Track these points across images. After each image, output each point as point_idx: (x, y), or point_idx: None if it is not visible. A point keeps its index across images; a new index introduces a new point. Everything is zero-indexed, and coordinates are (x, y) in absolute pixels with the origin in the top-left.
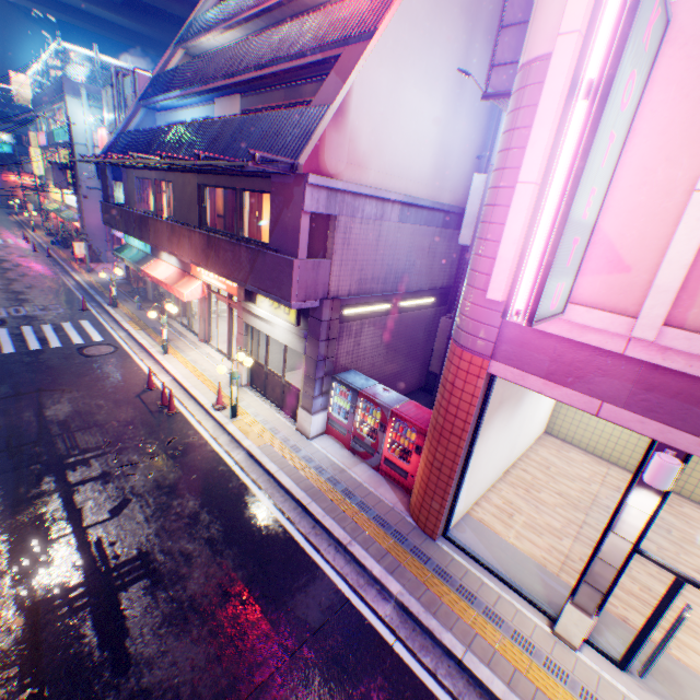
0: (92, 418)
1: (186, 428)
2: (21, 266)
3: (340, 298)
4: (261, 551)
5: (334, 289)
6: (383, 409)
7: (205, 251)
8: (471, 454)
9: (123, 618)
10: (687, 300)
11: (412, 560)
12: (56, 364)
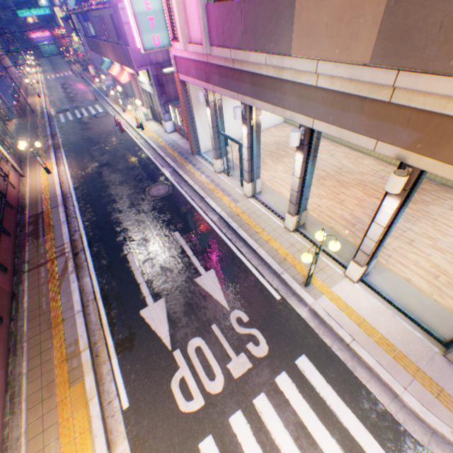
0: (97, 136)
1: (127, 136)
2: (72, 86)
3: (159, 64)
4: (140, 161)
5: (154, 60)
6: (180, 112)
7: (114, 54)
8: (198, 120)
9: (102, 172)
10: (189, 32)
11: (183, 160)
12: (87, 122)
